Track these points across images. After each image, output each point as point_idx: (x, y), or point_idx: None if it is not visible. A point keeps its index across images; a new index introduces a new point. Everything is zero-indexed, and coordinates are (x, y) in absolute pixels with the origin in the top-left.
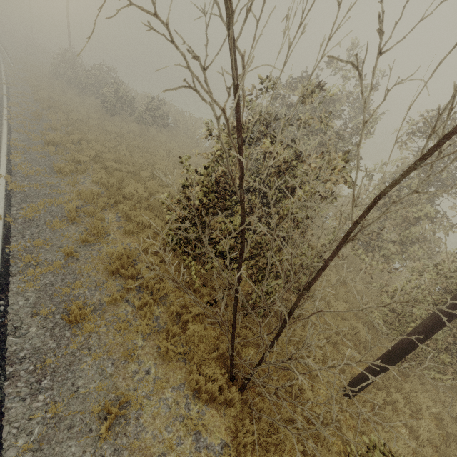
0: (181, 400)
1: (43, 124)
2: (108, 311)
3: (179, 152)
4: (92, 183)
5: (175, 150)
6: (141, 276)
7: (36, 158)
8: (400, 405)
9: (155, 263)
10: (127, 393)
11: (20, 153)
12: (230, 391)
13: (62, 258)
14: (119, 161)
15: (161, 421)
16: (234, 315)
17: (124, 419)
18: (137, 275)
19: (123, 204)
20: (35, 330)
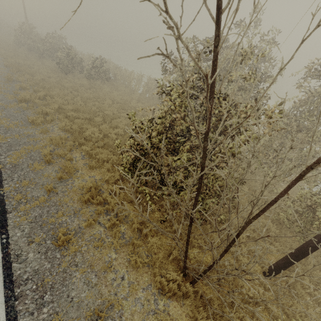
0: (150, 297)
1: (15, 85)
2: (86, 233)
3: (121, 99)
4: (59, 130)
5: (117, 98)
6: (107, 202)
7: (13, 113)
8: (306, 281)
9: (116, 190)
10: (110, 297)
11: (0, 110)
12: (185, 286)
13: (45, 193)
14: (77, 111)
15: (138, 316)
16: (188, 236)
17: (111, 319)
18: (103, 201)
19: (85, 145)
20: (32, 255)
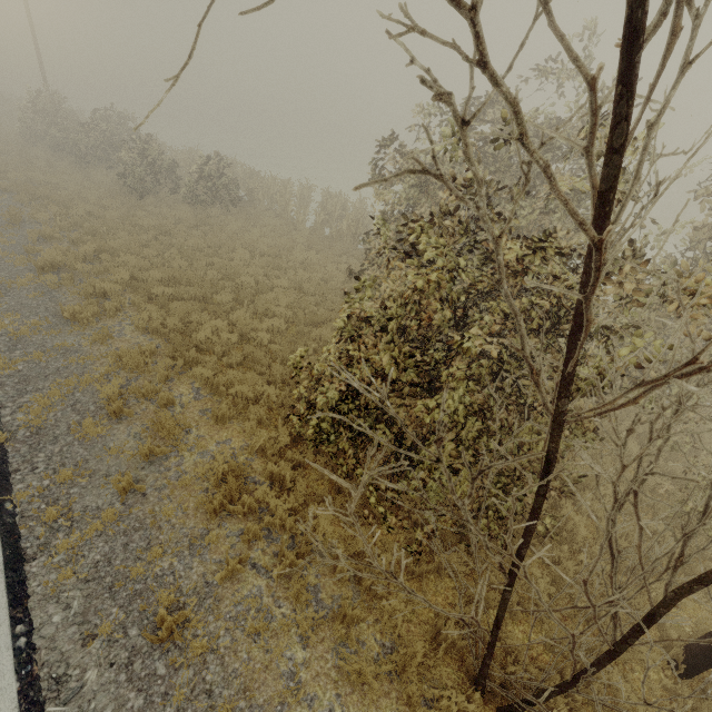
0: None
1: (28, 233)
2: (225, 597)
3: (268, 245)
4: (136, 332)
5: (262, 244)
6: (266, 505)
7: (27, 299)
8: None
9: (284, 473)
10: None
11: None
12: None
13: (115, 498)
14: (174, 281)
15: None
16: (503, 612)
17: None
18: (258, 504)
19: (201, 365)
20: (96, 675)
